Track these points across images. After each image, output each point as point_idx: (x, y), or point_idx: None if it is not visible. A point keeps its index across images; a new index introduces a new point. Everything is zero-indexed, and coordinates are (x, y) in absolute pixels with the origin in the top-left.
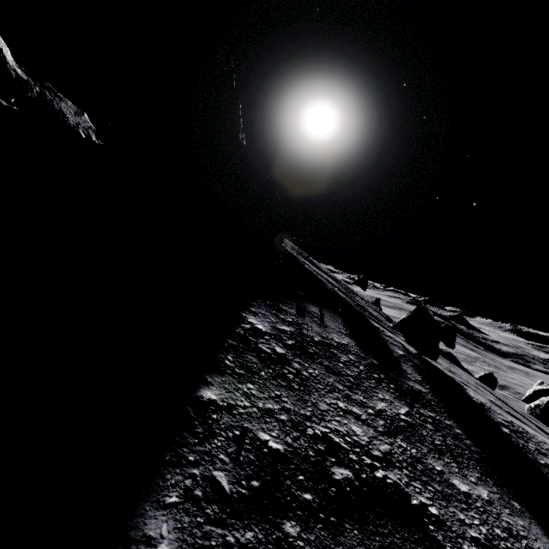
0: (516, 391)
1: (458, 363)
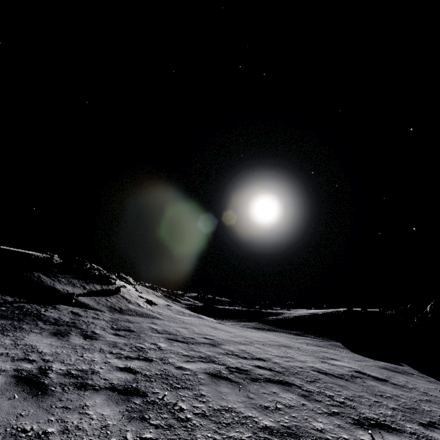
0: None
1: None
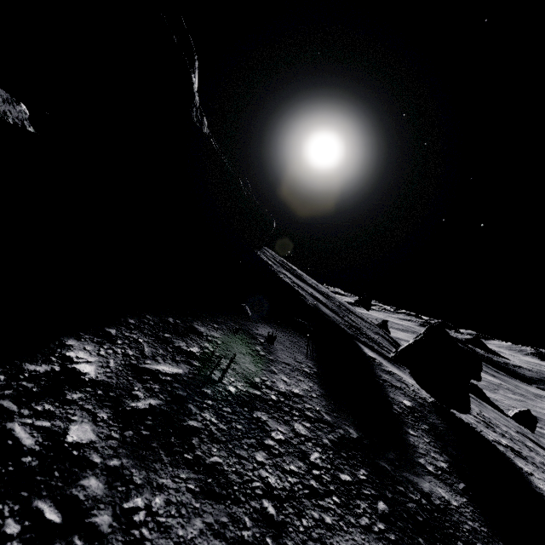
0: None
1: (485, 397)
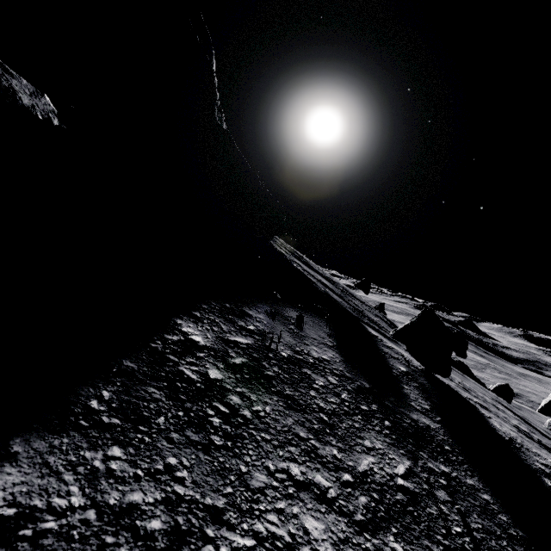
0: (529, 399)
1: (470, 373)
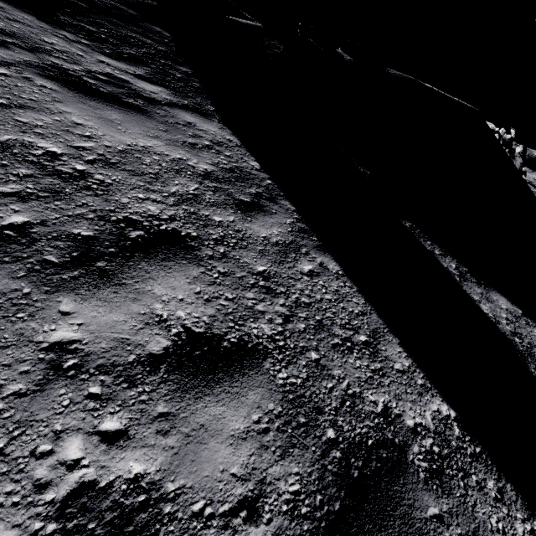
0: None
1: None
